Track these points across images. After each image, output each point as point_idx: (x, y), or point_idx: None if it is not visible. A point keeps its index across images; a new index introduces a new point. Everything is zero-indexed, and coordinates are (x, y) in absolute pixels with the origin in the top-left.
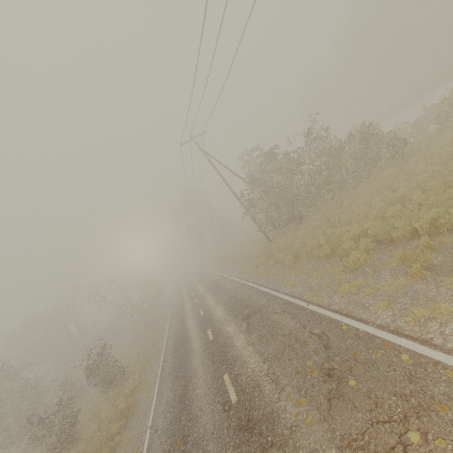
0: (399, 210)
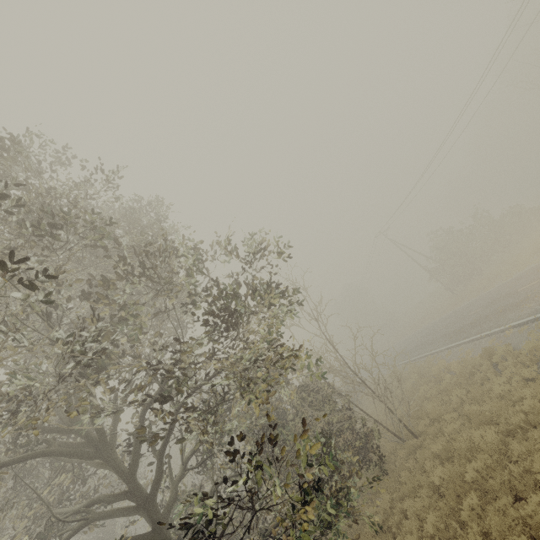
0: None
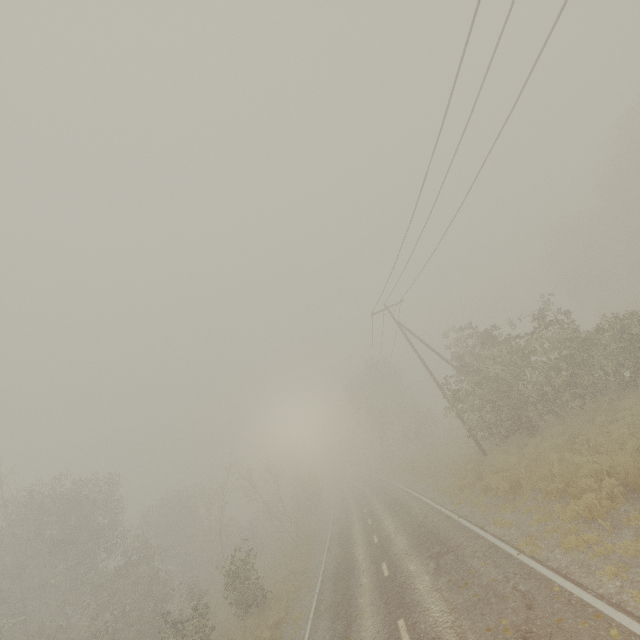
0: None
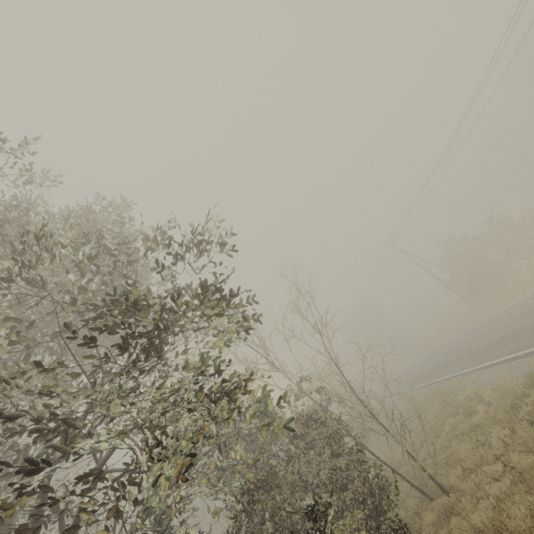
0: None
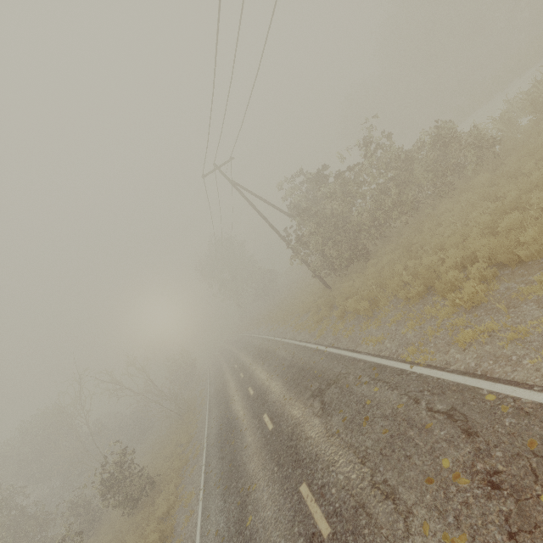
0: (520, 219)
